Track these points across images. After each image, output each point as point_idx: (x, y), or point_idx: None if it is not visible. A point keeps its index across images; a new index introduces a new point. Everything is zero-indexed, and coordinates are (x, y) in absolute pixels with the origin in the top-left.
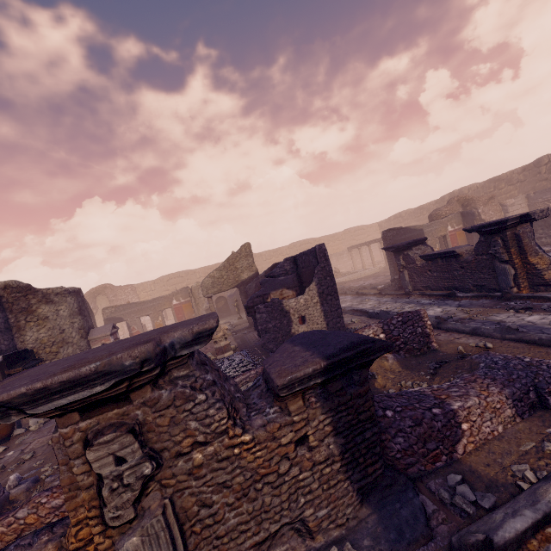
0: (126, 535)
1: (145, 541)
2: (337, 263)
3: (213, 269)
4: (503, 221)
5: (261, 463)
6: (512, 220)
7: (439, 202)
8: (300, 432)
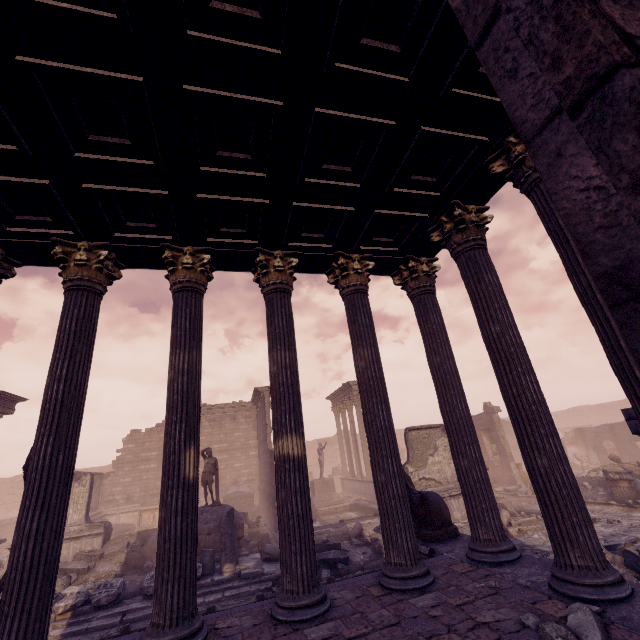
0: None
1: None
2: None
3: None
4: None
5: None
6: None
7: (622, 403)
8: None
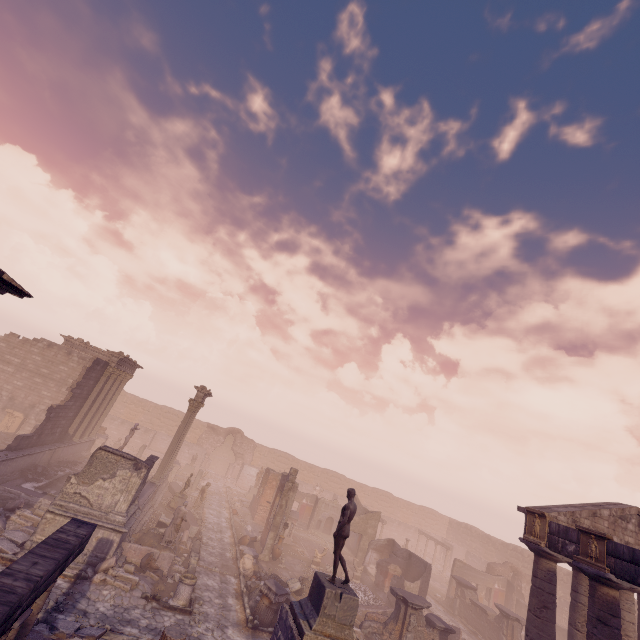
0: (408, 633)
1: (411, 636)
2: (402, 533)
3: (312, 469)
4: (508, 614)
5: (426, 638)
6: (512, 617)
7: (504, 546)
8: (434, 637)
